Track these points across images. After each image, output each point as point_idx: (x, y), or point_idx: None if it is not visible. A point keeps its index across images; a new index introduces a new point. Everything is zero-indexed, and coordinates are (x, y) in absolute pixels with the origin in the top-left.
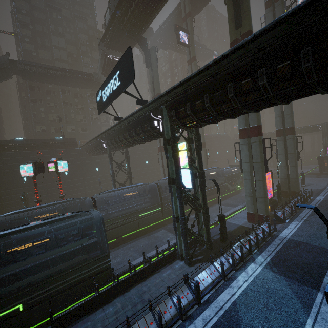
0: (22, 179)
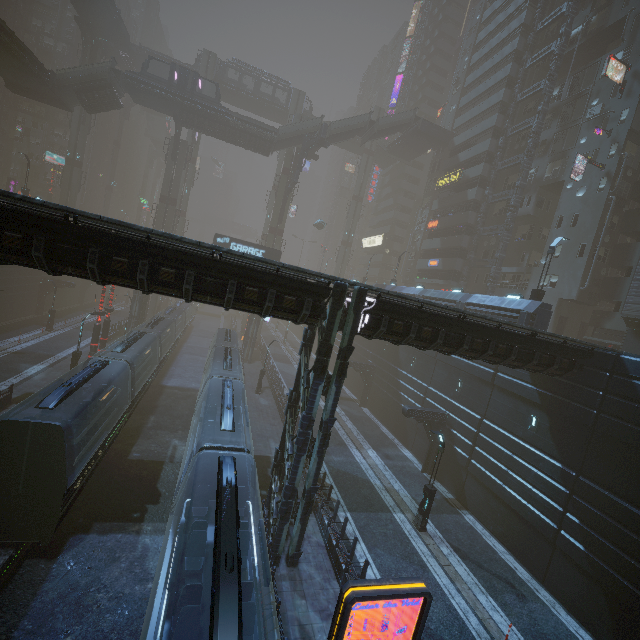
0: None
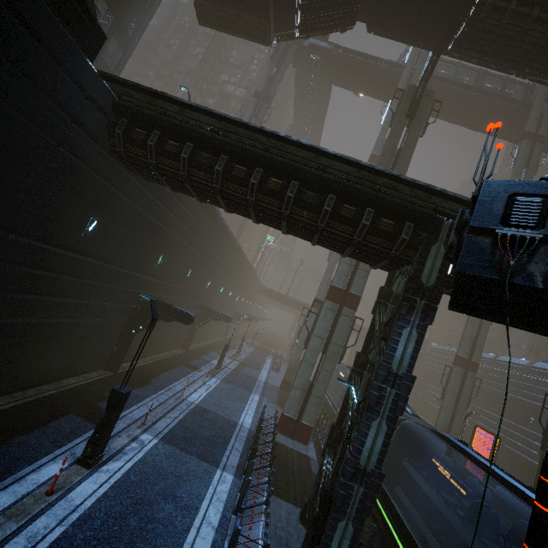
0: None
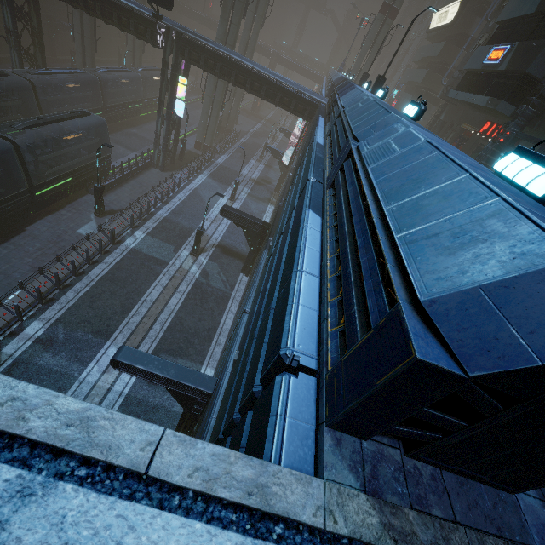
0: None
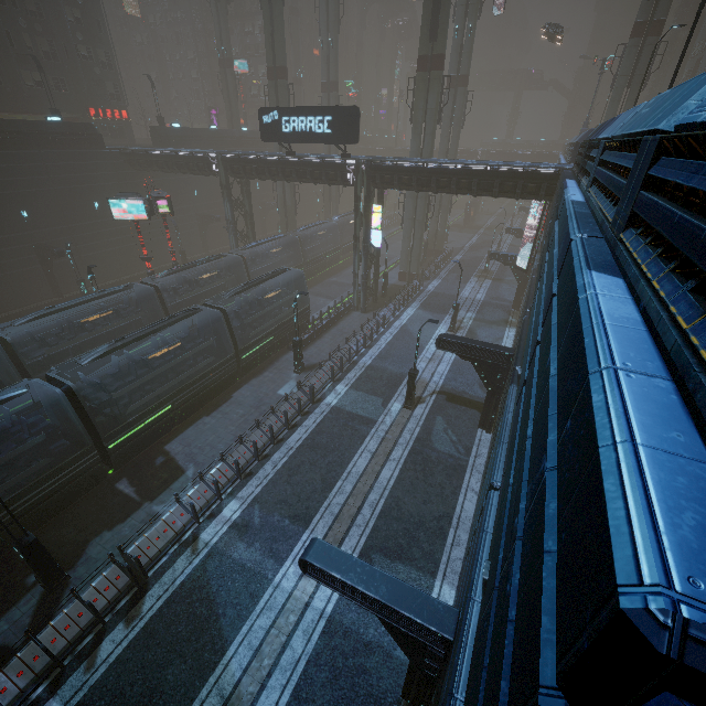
0: (19, 215)
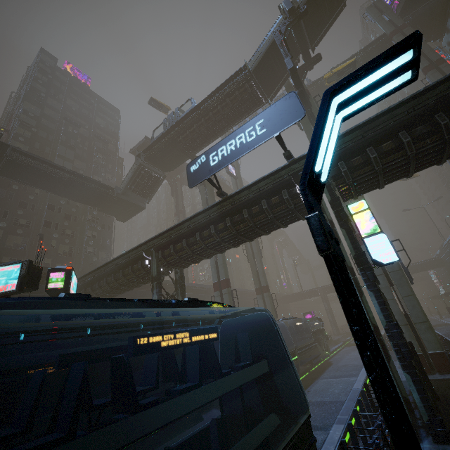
0: None
